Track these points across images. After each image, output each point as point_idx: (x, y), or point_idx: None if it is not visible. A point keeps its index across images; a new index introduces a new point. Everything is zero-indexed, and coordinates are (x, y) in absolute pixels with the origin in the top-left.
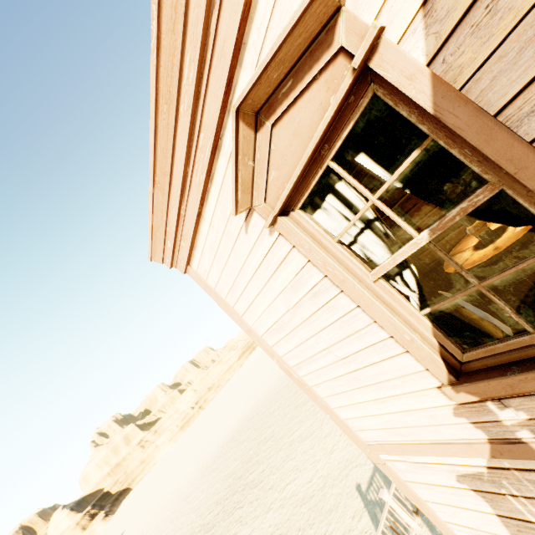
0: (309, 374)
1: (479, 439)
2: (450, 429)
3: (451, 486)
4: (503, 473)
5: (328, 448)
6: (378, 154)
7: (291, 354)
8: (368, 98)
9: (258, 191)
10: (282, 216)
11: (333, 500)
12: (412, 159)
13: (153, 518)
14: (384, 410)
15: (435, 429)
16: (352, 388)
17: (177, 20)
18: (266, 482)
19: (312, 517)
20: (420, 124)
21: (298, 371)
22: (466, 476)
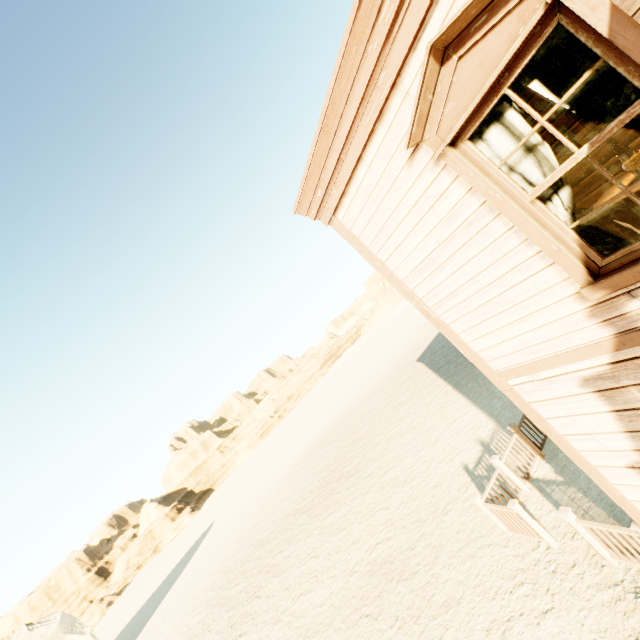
0: (449, 310)
1: (606, 337)
2: (581, 333)
3: (574, 395)
4: (623, 365)
5: (431, 439)
6: (550, 80)
7: (432, 293)
8: (552, 27)
9: (431, 125)
10: (450, 147)
11: (438, 478)
12: (583, 80)
13: (243, 509)
14: (520, 330)
15: (567, 338)
16: (491, 315)
17: None
18: (363, 472)
19: (415, 493)
20: (594, 48)
21: (436, 311)
22: (590, 378)
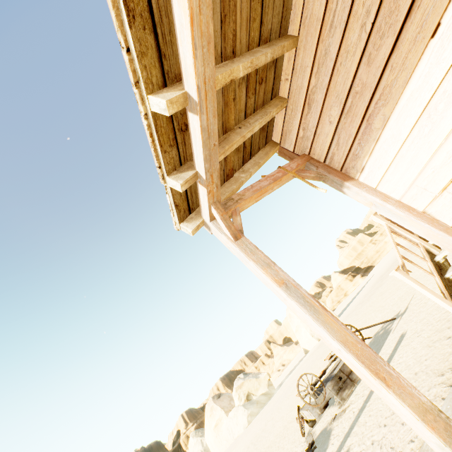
0: None
1: None
2: None
3: None
4: None
5: None
6: None
7: None
8: None
9: None
10: None
11: None
12: None
13: (389, 260)
14: None
15: None
16: None
17: None
18: None
19: None
20: None
21: None
22: None
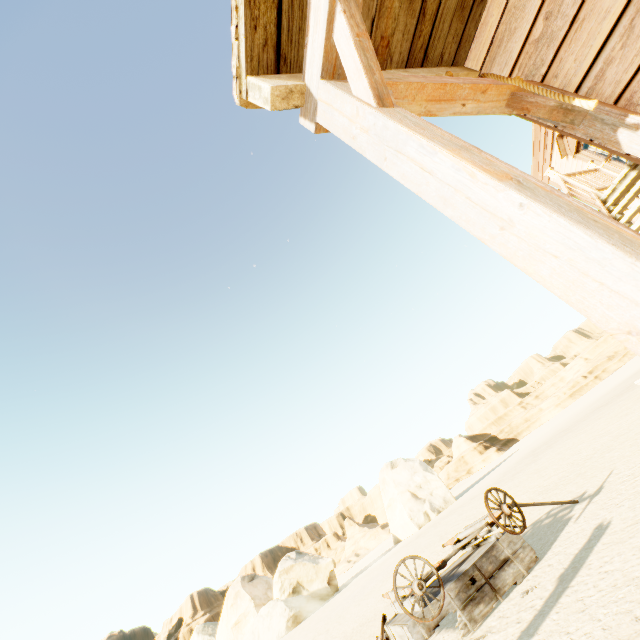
0: None
1: None
2: None
3: None
4: None
5: None
6: None
7: None
8: None
9: (567, 151)
10: (576, 154)
11: None
12: None
13: (547, 432)
14: None
15: None
16: None
17: (538, 126)
18: None
19: None
20: None
21: None
22: None
